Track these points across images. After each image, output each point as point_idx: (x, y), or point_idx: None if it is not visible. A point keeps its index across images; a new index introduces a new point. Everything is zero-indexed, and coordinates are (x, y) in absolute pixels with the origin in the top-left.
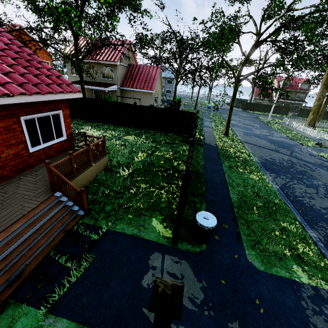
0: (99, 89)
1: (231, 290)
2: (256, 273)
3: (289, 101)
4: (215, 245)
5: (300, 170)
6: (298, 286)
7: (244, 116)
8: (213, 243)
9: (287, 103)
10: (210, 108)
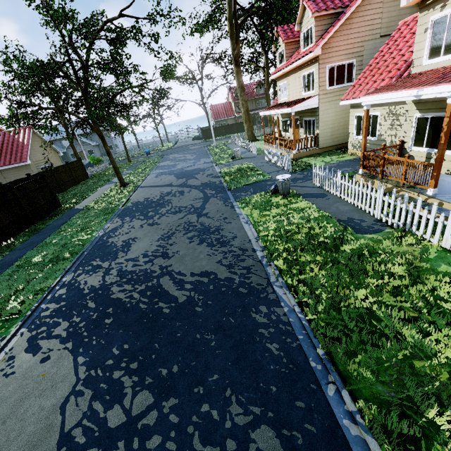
0: None
1: None
2: None
3: (251, 112)
4: None
5: (163, 202)
6: None
7: (193, 149)
8: None
9: (253, 115)
10: (149, 153)
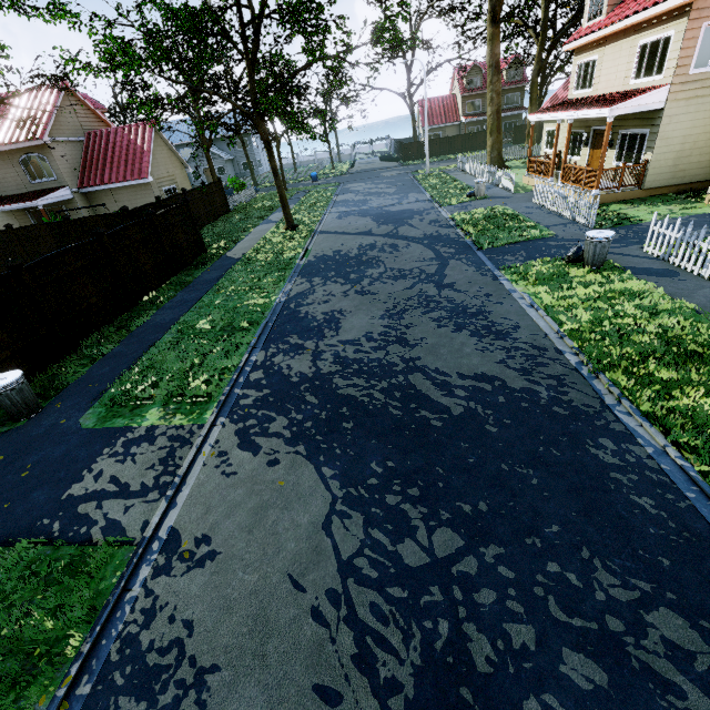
0: (38, 207)
1: (3, 464)
2: (71, 434)
3: None
4: (43, 417)
5: (367, 259)
6: (126, 432)
7: (388, 177)
8: (43, 415)
9: None
10: (317, 179)
